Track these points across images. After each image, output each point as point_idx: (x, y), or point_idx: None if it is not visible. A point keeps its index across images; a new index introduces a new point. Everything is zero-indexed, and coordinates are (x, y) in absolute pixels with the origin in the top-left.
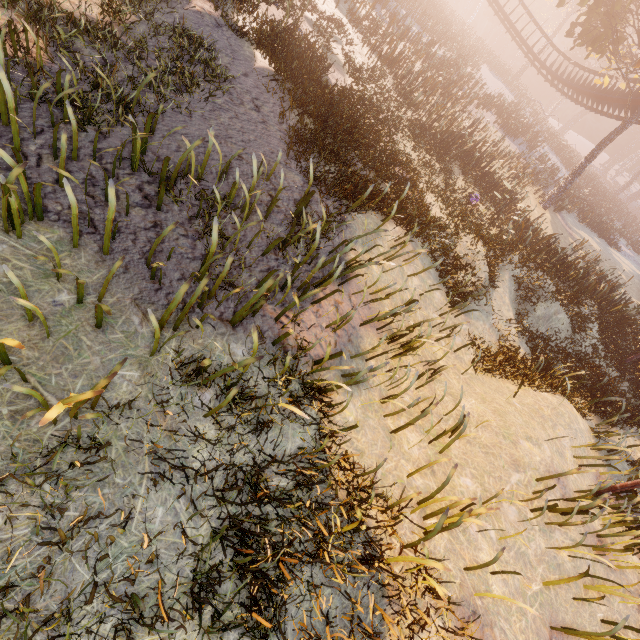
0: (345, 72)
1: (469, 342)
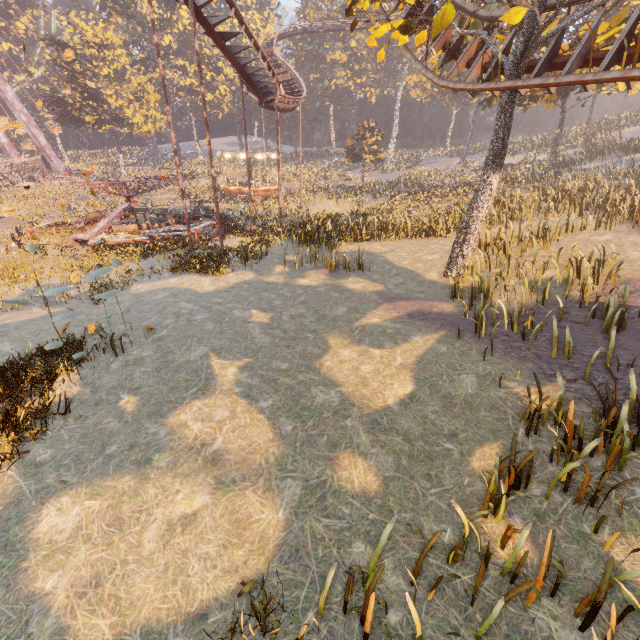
0: None
1: None
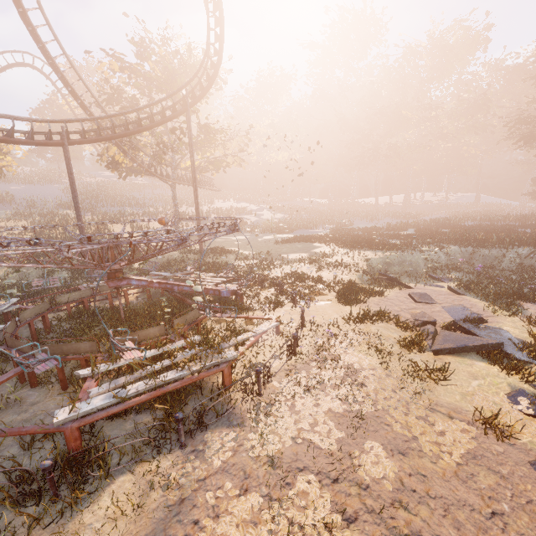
0: None
1: None
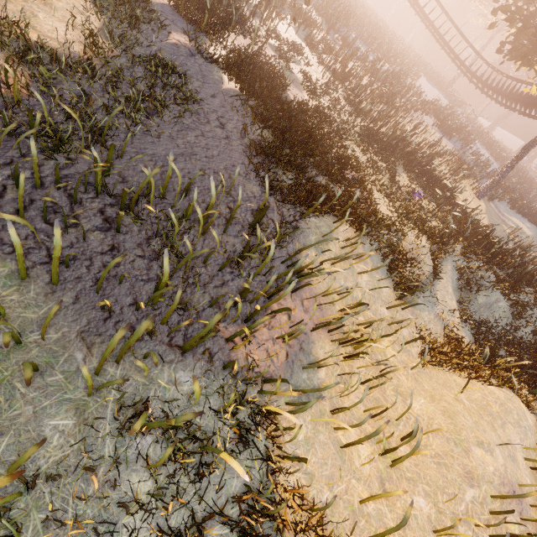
0: (302, 88)
1: (416, 333)
